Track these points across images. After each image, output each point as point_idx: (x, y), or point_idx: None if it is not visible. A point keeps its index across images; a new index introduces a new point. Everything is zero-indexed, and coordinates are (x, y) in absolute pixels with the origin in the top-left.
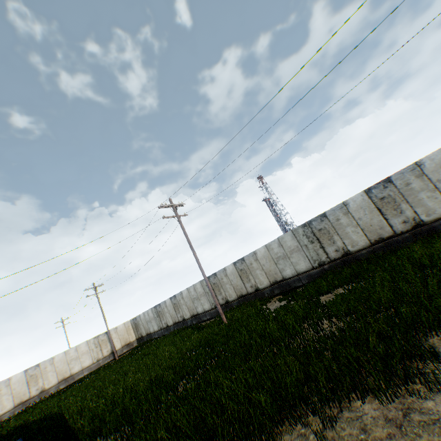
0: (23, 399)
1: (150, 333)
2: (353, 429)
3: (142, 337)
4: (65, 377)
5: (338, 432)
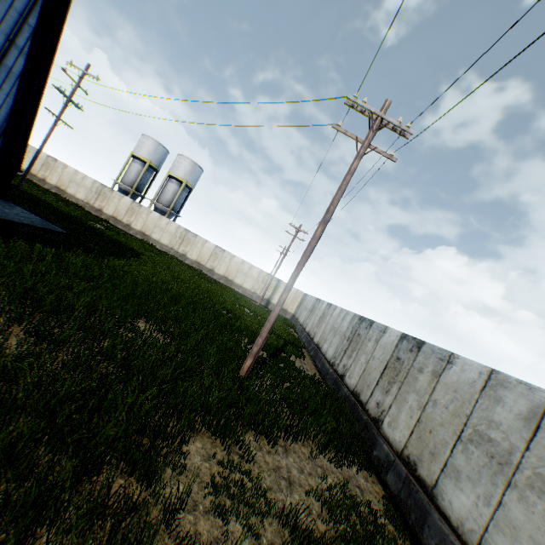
0: (201, 262)
1: (298, 319)
2: None
3: (294, 317)
4: (228, 277)
5: None
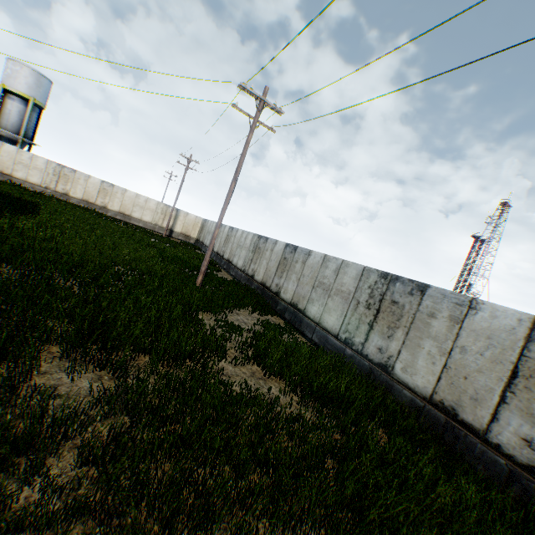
0: (90, 200)
1: (203, 243)
2: None
3: (199, 241)
4: (125, 213)
5: None
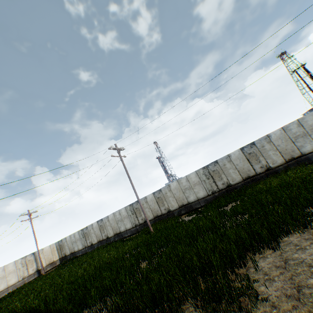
0: None
1: (74, 251)
2: (291, 247)
3: (66, 256)
4: None
5: (283, 250)
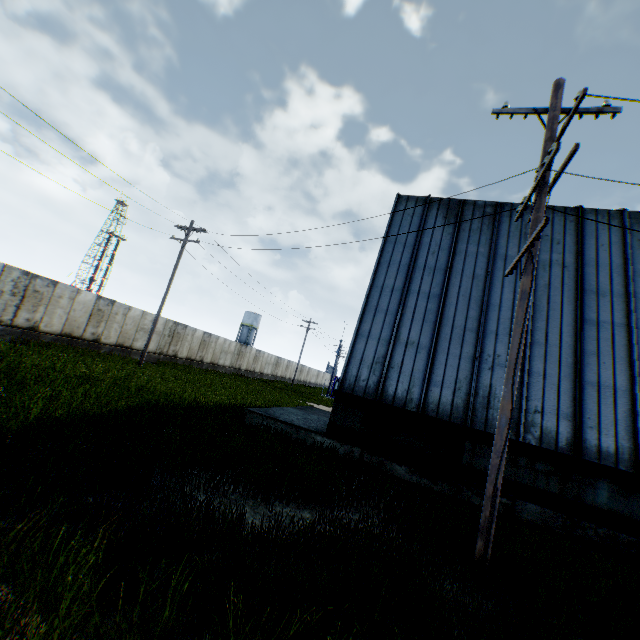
0: None
1: None
2: None
3: None
4: None
5: None
